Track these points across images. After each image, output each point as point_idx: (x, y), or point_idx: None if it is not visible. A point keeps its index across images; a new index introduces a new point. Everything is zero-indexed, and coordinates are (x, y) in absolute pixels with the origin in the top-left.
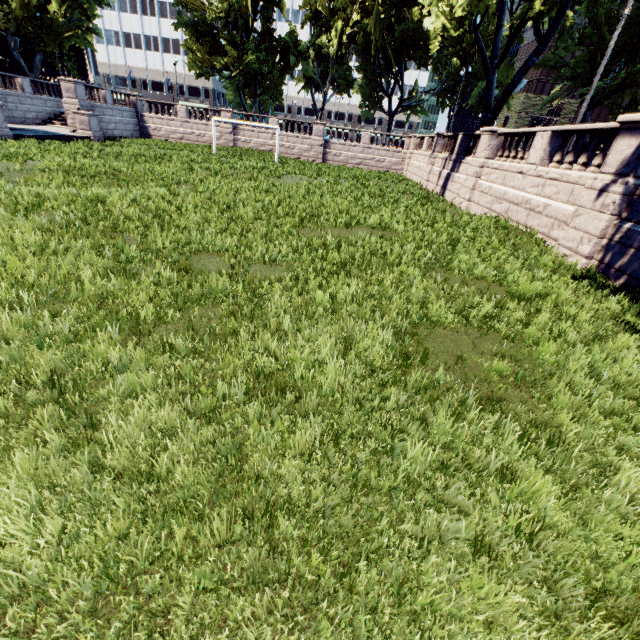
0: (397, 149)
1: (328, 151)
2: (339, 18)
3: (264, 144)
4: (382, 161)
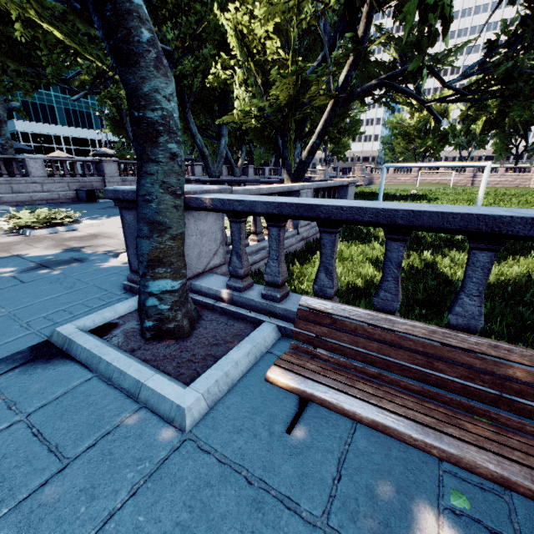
0: (525, 174)
1: (475, 179)
2: (483, 116)
3: (434, 180)
4: (513, 181)
